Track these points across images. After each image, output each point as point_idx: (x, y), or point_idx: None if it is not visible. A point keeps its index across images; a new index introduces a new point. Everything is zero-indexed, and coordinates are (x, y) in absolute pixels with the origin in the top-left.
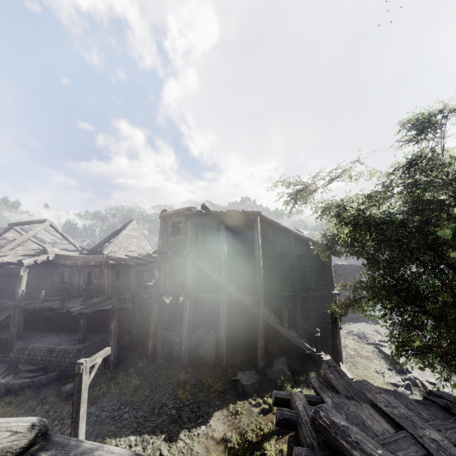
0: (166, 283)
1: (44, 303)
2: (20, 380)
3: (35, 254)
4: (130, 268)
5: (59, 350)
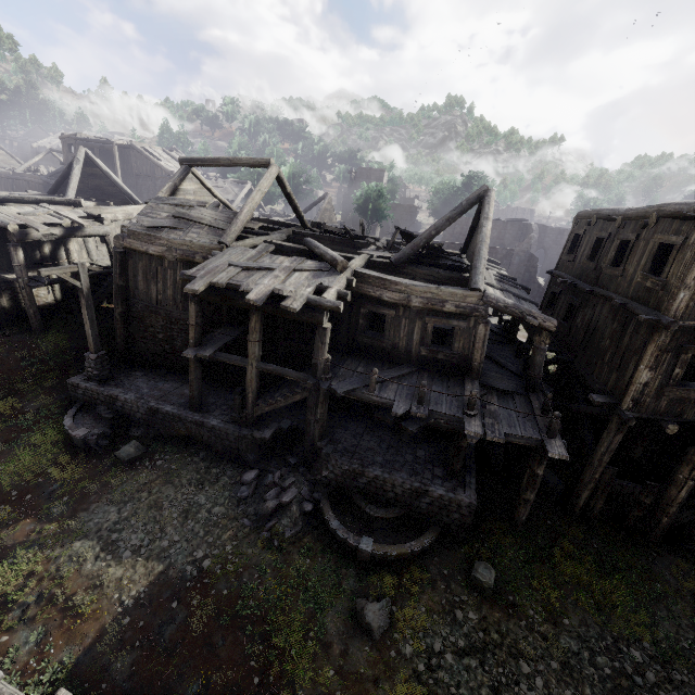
0: (661, 397)
1: (378, 394)
2: (390, 546)
3: (316, 267)
4: (537, 332)
5: (437, 497)
